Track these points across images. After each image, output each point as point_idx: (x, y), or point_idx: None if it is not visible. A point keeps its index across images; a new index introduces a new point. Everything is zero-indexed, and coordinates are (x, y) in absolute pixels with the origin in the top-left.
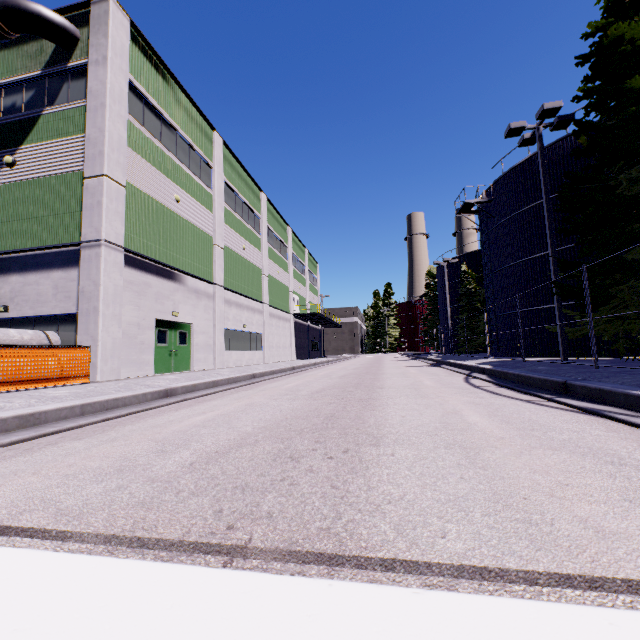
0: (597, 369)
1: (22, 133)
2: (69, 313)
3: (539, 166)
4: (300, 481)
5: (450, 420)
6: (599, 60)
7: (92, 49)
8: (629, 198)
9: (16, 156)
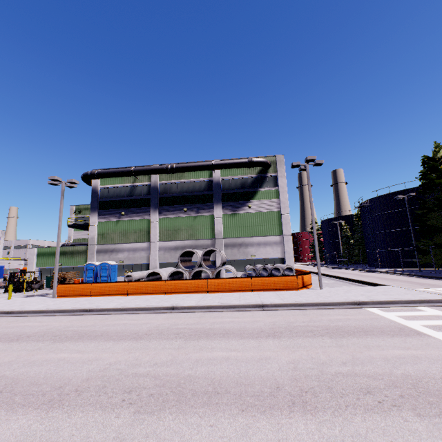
0: (436, 274)
1: (251, 196)
2: (278, 257)
3: (407, 209)
4: (440, 286)
5: (436, 282)
6: (424, 183)
7: (278, 172)
8: (439, 228)
9: (250, 203)
